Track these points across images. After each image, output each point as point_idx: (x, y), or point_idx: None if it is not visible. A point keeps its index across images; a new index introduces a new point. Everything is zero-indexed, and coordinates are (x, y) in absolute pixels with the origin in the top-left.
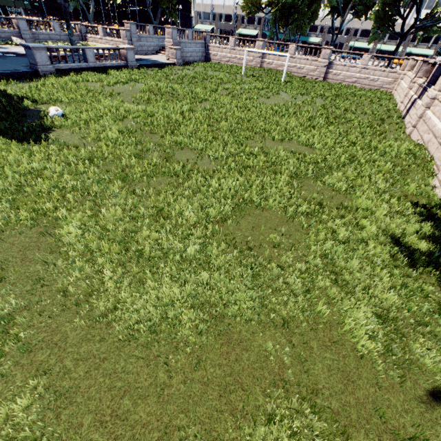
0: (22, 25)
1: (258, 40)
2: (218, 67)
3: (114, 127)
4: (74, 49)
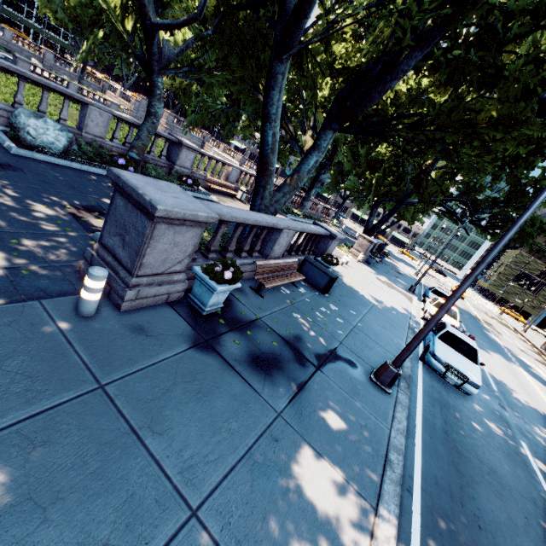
0: (49, 56)
1: (239, 154)
2: (197, 156)
3: (3, 96)
4: (79, 88)
